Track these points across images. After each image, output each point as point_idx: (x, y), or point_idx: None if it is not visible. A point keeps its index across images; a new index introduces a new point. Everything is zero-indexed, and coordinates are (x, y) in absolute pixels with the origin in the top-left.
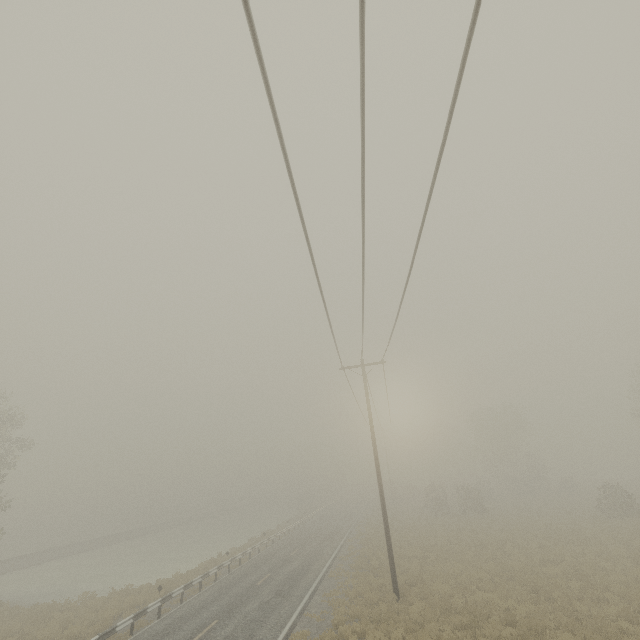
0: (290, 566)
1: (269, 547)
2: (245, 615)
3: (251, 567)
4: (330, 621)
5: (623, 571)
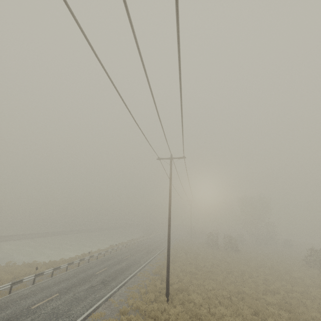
0: (120, 265)
1: (117, 251)
2: (75, 293)
3: (100, 262)
4: (121, 308)
5: (318, 308)
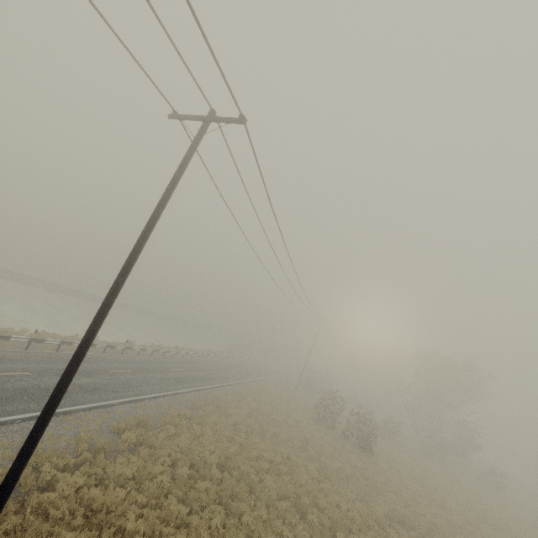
0: None
1: (124, 355)
2: None
3: (48, 358)
4: None
5: None
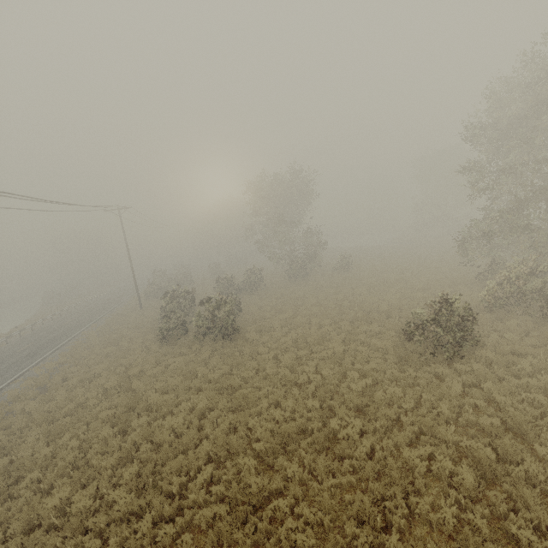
0: None
1: None
2: None
3: None
4: None
5: None
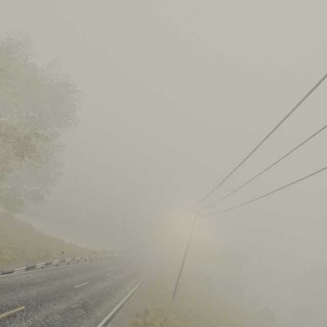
0: (133, 269)
1: (123, 257)
2: (121, 276)
3: (118, 261)
4: (149, 293)
5: None
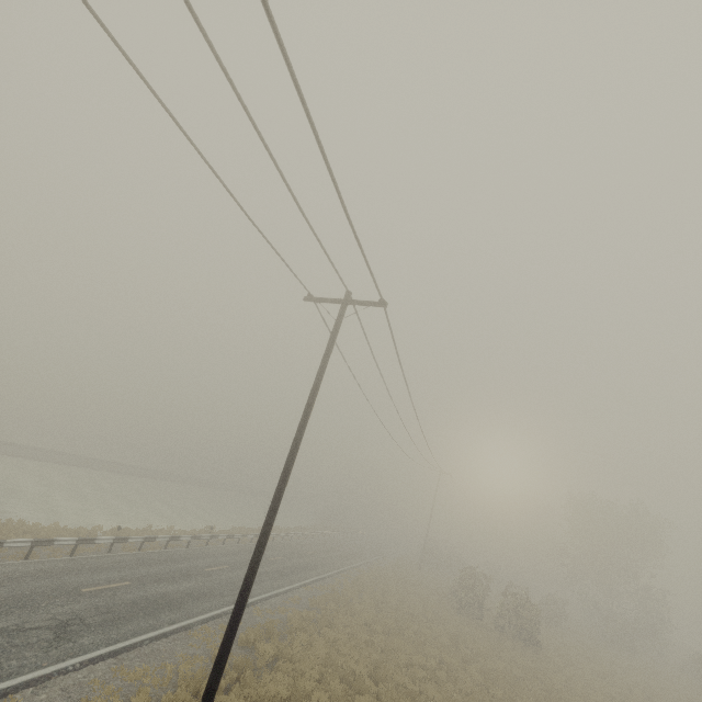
0: (172, 585)
1: (210, 546)
2: None
3: (137, 560)
4: None
5: None
